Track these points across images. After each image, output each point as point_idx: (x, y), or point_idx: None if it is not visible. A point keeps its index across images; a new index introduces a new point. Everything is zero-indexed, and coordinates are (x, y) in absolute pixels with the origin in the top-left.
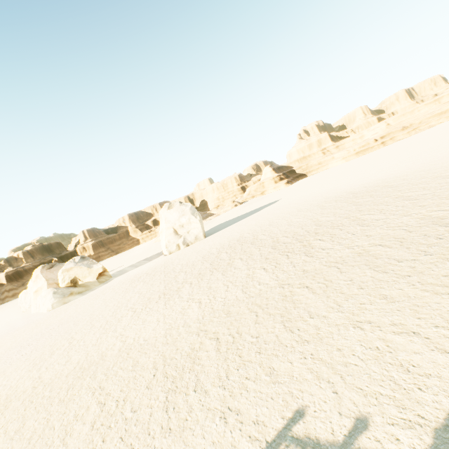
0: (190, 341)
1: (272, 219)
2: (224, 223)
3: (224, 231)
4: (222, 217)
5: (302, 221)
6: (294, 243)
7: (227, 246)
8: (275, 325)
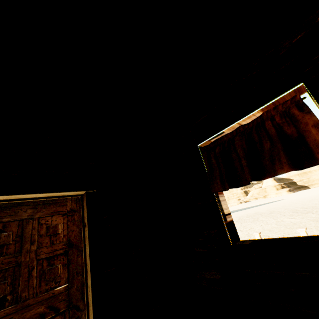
0: (244, 238)
1: (284, 205)
2: (234, 210)
3: (237, 212)
4: (229, 208)
5: (318, 202)
6: (315, 209)
7: (246, 215)
8: (318, 230)
